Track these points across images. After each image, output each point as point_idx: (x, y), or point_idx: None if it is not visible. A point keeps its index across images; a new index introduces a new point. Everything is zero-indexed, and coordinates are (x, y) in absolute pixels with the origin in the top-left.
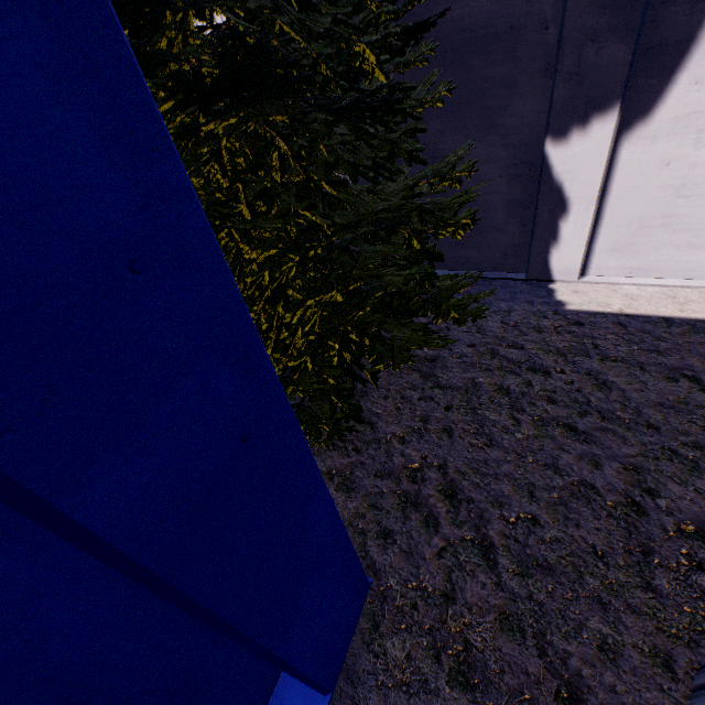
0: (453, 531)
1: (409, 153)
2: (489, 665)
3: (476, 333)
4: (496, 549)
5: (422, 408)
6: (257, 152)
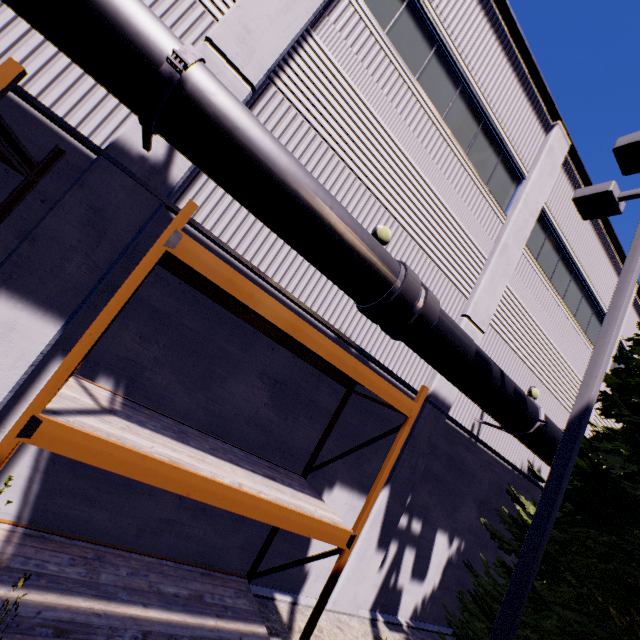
0: None
1: None
2: None
3: None
4: None
5: None
6: None
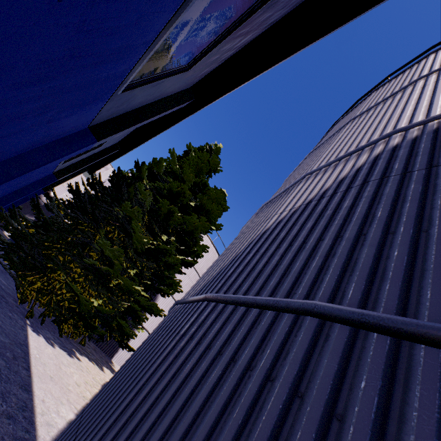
0: None
1: None
2: None
3: None
4: None
5: None
6: None
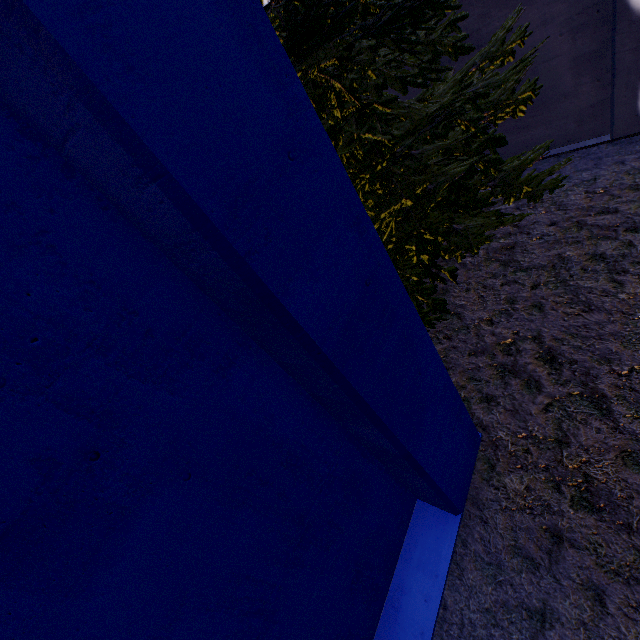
0: (557, 389)
1: (452, 46)
2: (614, 493)
3: (556, 211)
4: (608, 399)
5: (506, 292)
6: (317, 99)
